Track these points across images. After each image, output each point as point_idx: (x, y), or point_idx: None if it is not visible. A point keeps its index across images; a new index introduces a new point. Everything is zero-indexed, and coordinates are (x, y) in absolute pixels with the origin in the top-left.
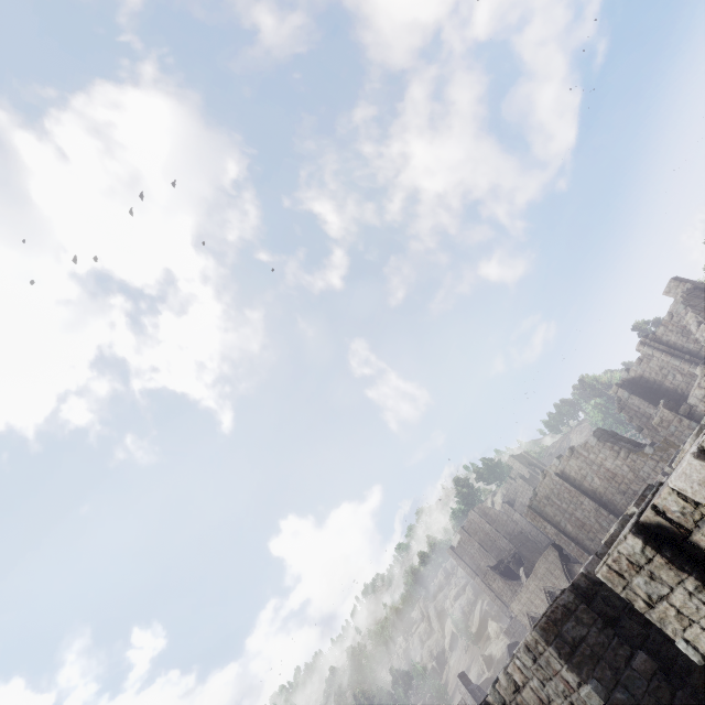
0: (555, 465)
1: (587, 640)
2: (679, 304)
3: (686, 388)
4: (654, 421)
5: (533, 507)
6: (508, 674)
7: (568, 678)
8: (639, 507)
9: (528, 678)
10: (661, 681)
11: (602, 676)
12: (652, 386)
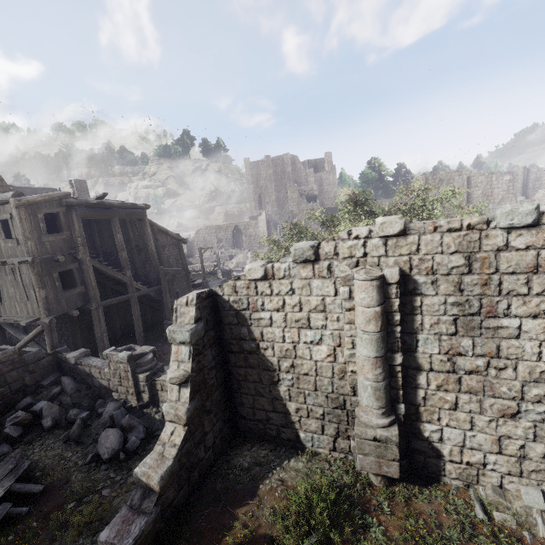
0: (471, 172)
1: None
2: None
3: None
4: None
5: (425, 178)
6: None
7: None
8: None
9: None
10: None
11: None
12: None
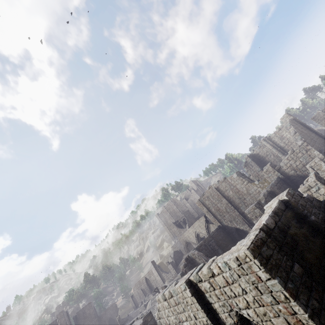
0: (216, 184)
1: (273, 257)
2: (288, 123)
3: (273, 161)
4: (264, 170)
5: (201, 200)
6: (210, 269)
7: (262, 275)
8: (288, 197)
9: (223, 271)
10: (306, 278)
11: (281, 275)
12: (261, 158)
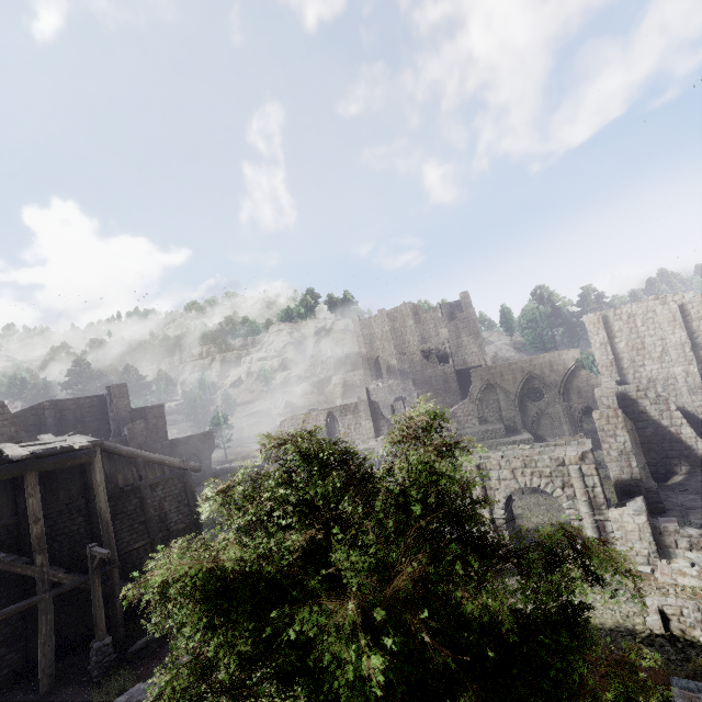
0: (684, 297)
1: None
2: None
3: None
4: None
5: (603, 316)
6: None
7: None
8: None
9: None
10: None
11: None
12: None
